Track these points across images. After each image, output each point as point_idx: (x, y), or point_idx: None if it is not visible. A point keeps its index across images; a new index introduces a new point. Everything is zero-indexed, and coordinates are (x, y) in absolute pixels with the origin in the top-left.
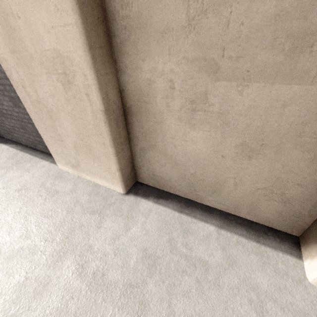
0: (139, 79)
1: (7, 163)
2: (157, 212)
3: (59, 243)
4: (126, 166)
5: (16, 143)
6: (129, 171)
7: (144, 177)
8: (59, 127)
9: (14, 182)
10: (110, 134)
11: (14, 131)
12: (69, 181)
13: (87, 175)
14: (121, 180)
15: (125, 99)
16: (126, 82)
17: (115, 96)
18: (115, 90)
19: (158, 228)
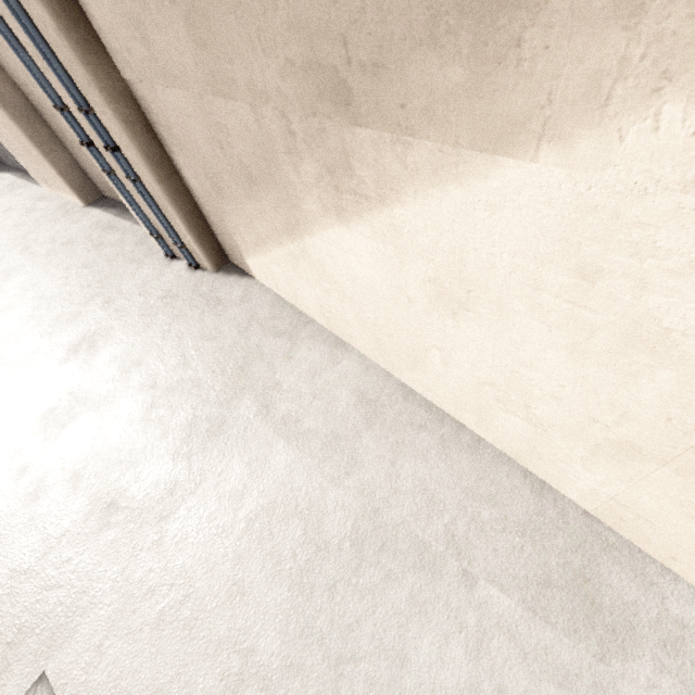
0: (13, 71)
1: (4, 191)
2: (99, 218)
3: (19, 240)
4: (70, 172)
5: (18, 171)
6: (80, 180)
7: (101, 188)
8: (2, 133)
9: (4, 206)
10: (23, 132)
11: (6, 152)
12: (47, 201)
13: (58, 192)
14: (69, 188)
15: (23, 93)
16: (11, 75)
17: (11, 91)
18: (8, 85)
19: (90, 227)
